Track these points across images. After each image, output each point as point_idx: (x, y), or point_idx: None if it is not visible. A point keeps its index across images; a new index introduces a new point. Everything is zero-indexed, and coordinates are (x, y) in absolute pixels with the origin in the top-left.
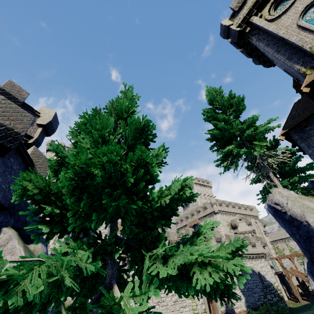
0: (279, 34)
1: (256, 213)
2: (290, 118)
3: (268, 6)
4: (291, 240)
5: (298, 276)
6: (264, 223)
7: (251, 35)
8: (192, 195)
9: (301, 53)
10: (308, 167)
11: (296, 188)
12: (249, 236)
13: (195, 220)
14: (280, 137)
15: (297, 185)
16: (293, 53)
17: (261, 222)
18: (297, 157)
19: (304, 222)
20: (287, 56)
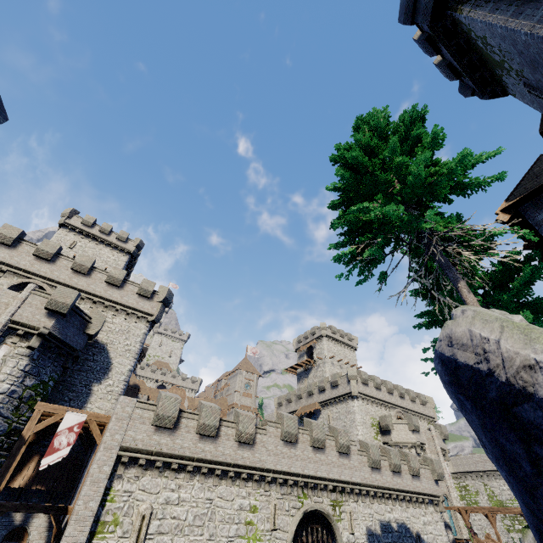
0: None
1: (432, 412)
2: (528, 179)
3: None
4: (495, 477)
5: None
6: (445, 433)
7: (461, 4)
8: None
9: None
10: None
11: None
12: (409, 453)
13: (313, 403)
14: (500, 215)
15: None
16: None
17: (439, 431)
18: (535, 268)
19: None
20: (539, 17)
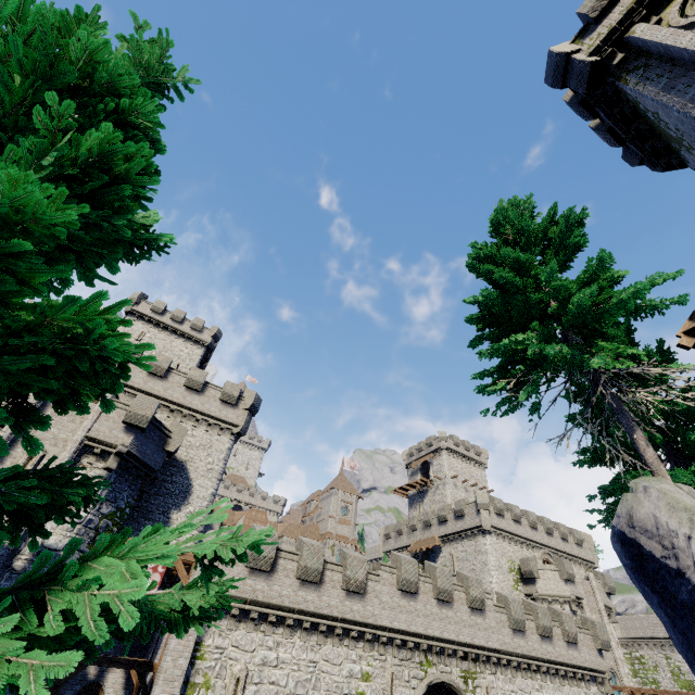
0: None
1: (591, 554)
2: None
3: None
4: None
5: None
6: (610, 585)
7: (625, 72)
8: (109, 347)
9: None
10: None
11: None
12: (563, 611)
13: (431, 538)
14: (682, 339)
15: None
16: None
17: (601, 582)
18: None
19: None
20: None
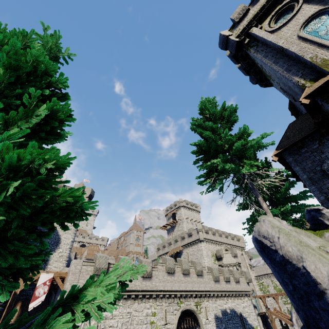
0: (278, 44)
1: (243, 244)
2: (285, 138)
3: (268, 18)
4: None
5: (281, 319)
6: (250, 256)
7: (249, 47)
8: (81, 206)
9: (301, 65)
10: (301, 196)
11: (287, 219)
12: (233, 270)
13: (178, 247)
14: (273, 158)
15: (288, 215)
16: (292, 65)
17: (247, 255)
18: (290, 182)
19: (302, 269)
20: (285, 68)
